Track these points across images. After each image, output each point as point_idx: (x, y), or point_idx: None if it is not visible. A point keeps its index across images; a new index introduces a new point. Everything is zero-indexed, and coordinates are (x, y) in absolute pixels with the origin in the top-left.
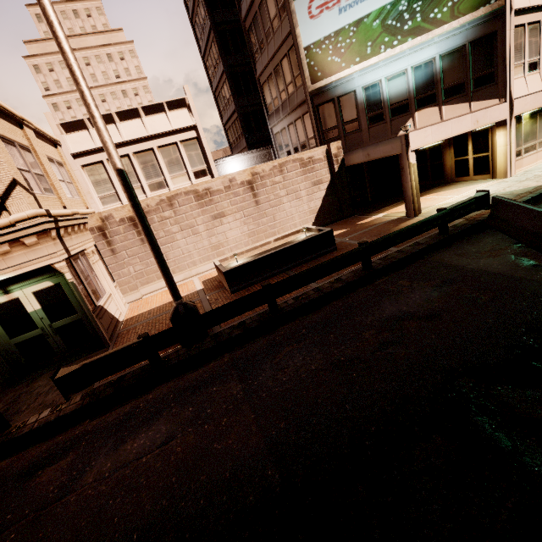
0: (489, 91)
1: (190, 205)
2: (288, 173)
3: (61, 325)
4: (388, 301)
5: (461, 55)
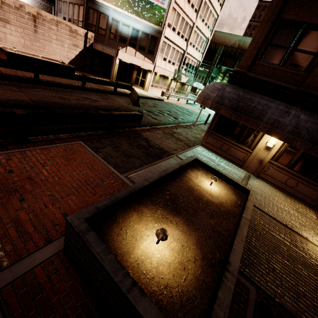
0: (151, 57)
1: None
2: (61, 29)
3: None
4: (85, 95)
5: (148, 37)
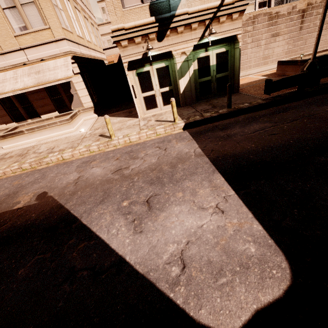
0: None
1: (263, 24)
2: None
3: (219, 77)
4: None
5: None
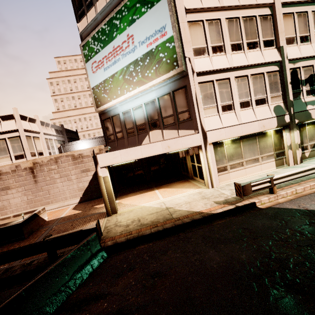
0: (188, 124)
1: None
2: (62, 163)
3: None
4: None
5: (169, 98)
